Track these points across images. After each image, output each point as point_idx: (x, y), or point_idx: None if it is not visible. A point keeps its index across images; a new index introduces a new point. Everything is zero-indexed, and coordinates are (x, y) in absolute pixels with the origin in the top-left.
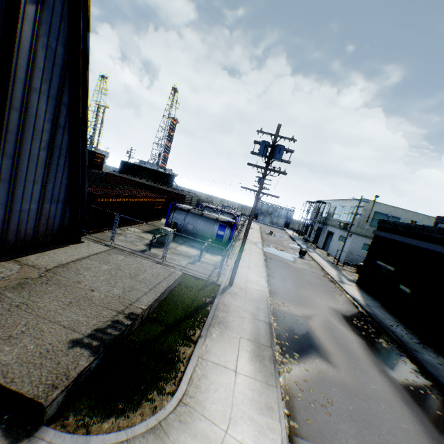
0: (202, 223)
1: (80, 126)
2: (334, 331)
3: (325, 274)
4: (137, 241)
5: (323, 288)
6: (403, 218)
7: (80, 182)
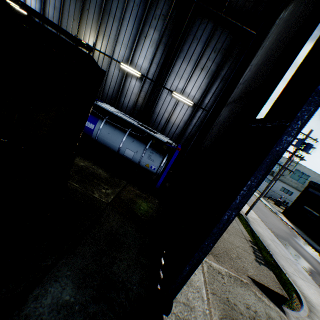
0: None
1: None
2: (302, 251)
3: (264, 205)
4: None
5: (273, 218)
6: (311, 176)
7: None
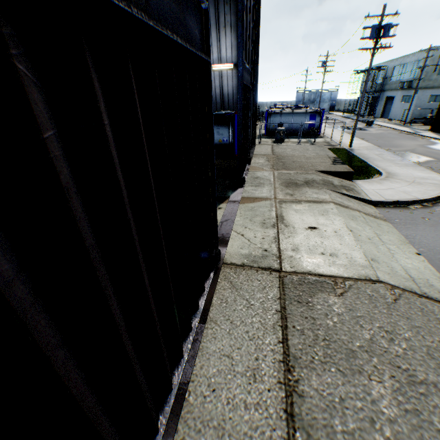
0: (295, 118)
1: (257, 63)
2: (431, 152)
3: (399, 132)
4: (265, 143)
5: (406, 139)
6: None
7: (254, 104)
